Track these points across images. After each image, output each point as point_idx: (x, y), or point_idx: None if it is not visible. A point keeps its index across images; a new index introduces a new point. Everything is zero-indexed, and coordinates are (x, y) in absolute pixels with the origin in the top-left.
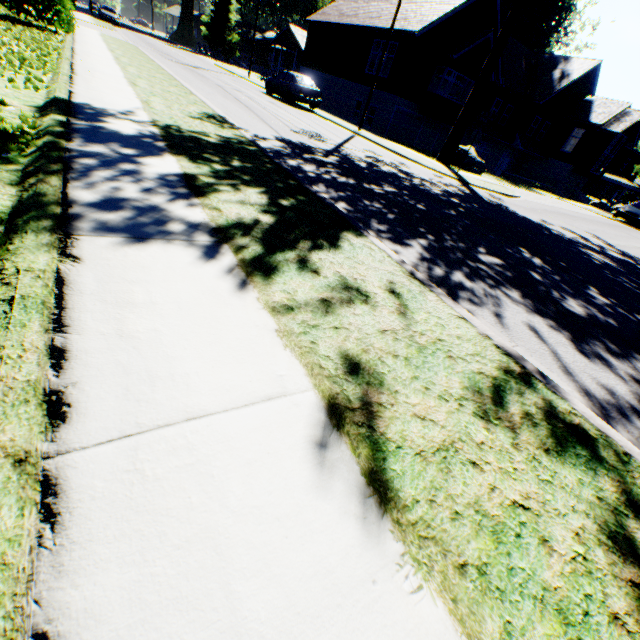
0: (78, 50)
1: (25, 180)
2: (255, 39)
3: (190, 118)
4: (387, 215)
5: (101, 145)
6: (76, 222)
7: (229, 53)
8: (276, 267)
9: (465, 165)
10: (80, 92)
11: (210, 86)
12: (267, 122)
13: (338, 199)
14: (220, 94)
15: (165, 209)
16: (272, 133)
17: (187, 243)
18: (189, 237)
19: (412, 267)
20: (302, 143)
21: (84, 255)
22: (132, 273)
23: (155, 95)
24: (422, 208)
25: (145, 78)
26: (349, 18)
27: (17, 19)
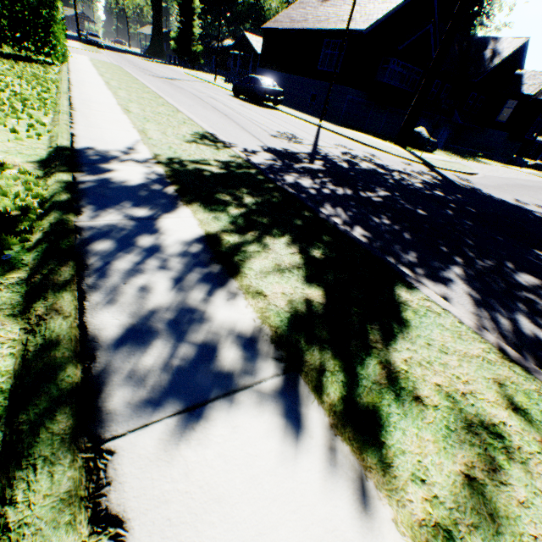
0: (73, 80)
1: (30, 303)
2: (215, 47)
3: (186, 143)
4: (403, 234)
5: (112, 210)
6: (104, 398)
7: (195, 61)
8: (374, 408)
9: (419, 145)
10: (81, 132)
11: (188, 97)
12: (247, 129)
13: (351, 222)
14: (199, 105)
15: (206, 315)
16: (257, 142)
17: (254, 392)
18: (251, 374)
19: (478, 323)
20: (285, 149)
21: (128, 503)
22: (208, 532)
23: (148, 120)
24: (423, 213)
25: (135, 101)
26: (300, 23)
27: (19, 56)
